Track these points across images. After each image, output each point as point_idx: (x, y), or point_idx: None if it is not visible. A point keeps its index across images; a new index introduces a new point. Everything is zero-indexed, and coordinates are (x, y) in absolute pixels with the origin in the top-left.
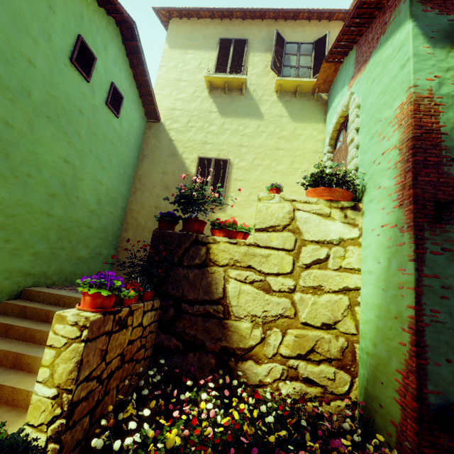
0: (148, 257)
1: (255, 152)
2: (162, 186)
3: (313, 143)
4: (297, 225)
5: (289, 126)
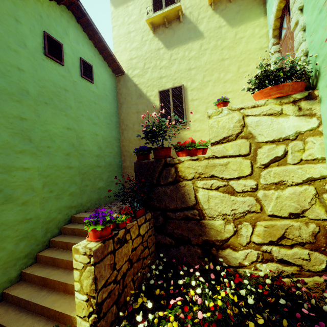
0: (133, 185)
1: (203, 70)
2: (138, 123)
3: (256, 41)
4: (249, 131)
5: (229, 34)
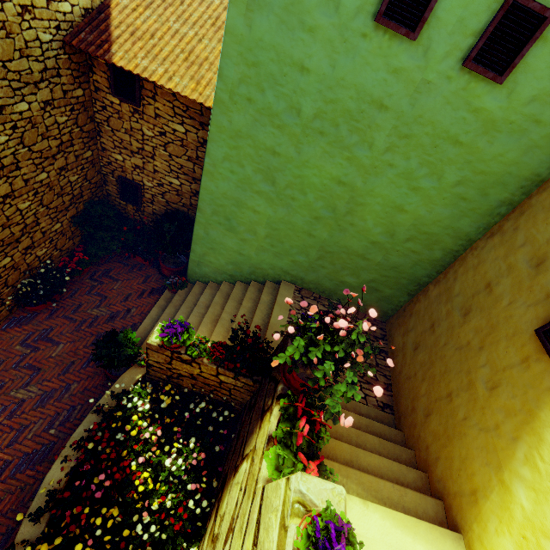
0: (251, 343)
1: None
2: (536, 252)
3: None
4: None
5: None
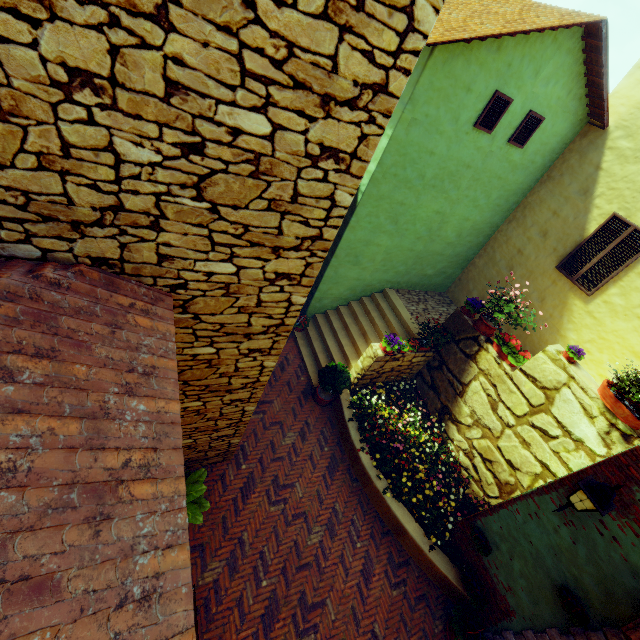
0: (436, 329)
1: None
2: (541, 229)
3: None
4: (555, 396)
5: None
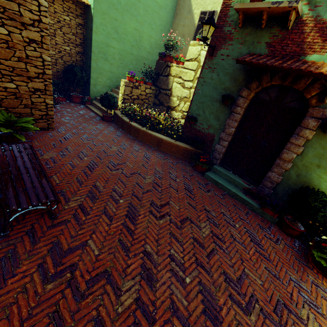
0: (150, 71)
1: None
2: (181, 35)
3: None
4: (200, 58)
5: None
